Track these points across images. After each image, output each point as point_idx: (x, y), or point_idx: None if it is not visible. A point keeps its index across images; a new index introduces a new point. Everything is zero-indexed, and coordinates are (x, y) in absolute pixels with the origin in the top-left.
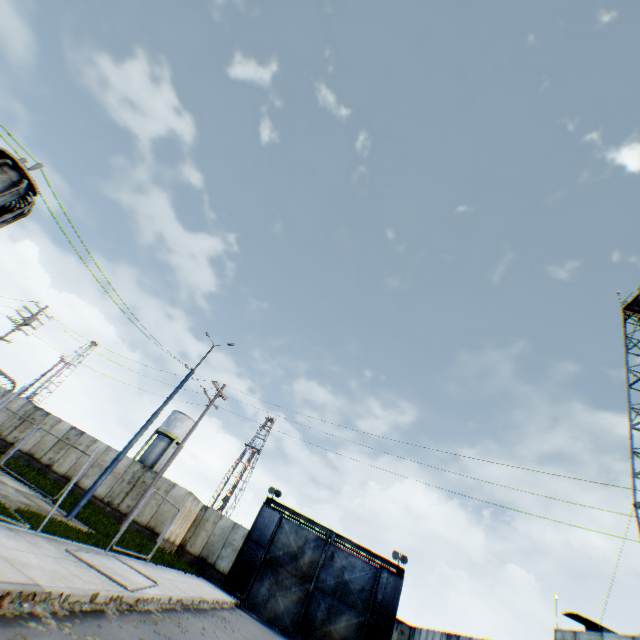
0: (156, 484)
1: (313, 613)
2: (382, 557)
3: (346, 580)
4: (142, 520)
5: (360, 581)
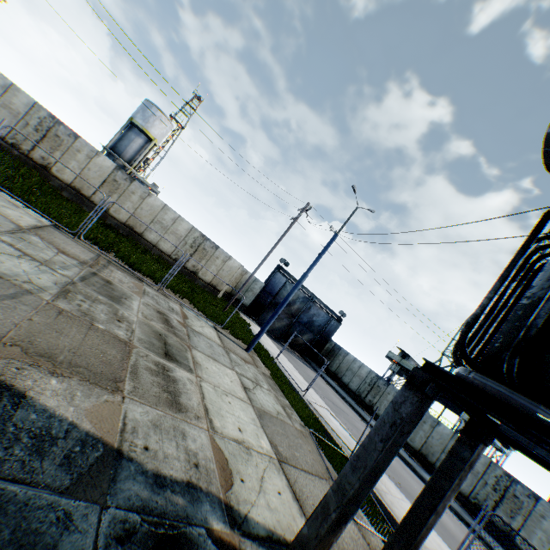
0: (215, 253)
1: (292, 332)
2: (334, 312)
3: (313, 321)
4: (206, 279)
5: (320, 322)
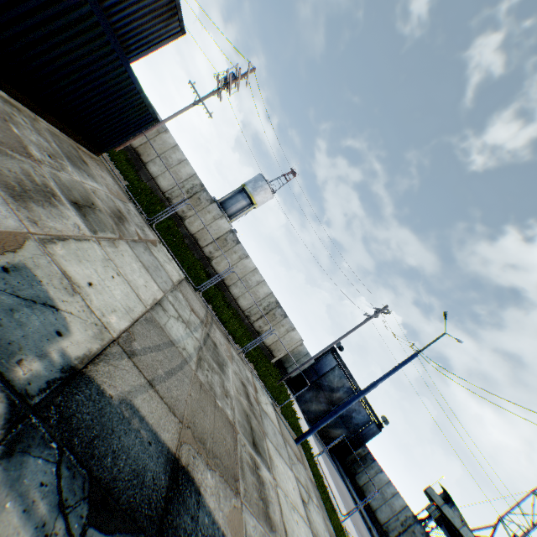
0: (282, 321)
1: None
2: (376, 415)
3: (352, 416)
4: (266, 342)
5: (358, 420)
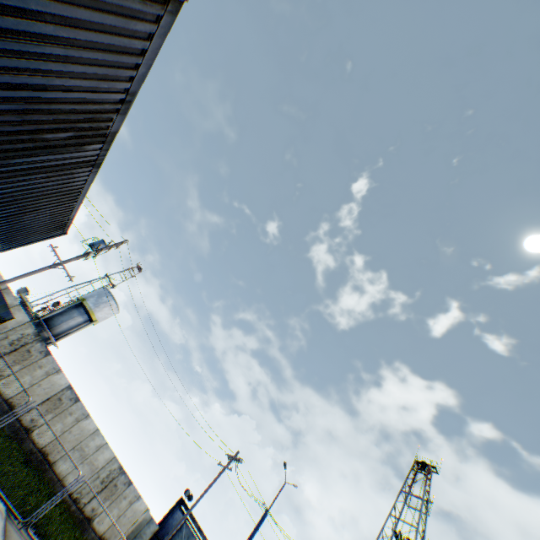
0: (125, 491)
1: None
2: None
3: None
4: (100, 528)
5: None
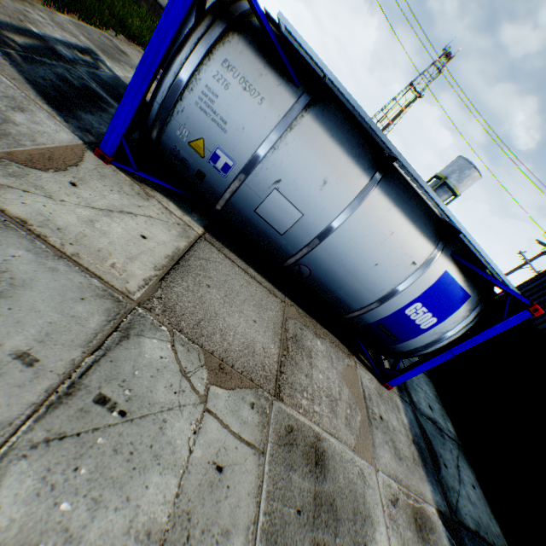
0: None
1: None
2: None
3: None
4: None
5: None
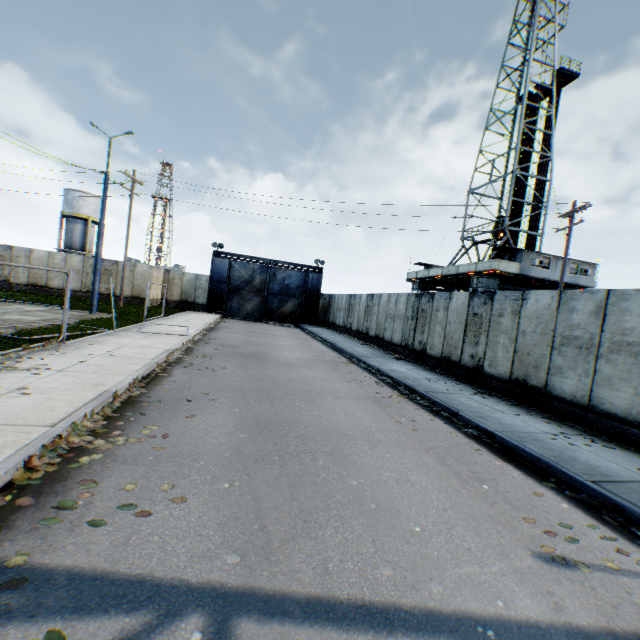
0: (119, 269)
1: (271, 307)
2: (308, 266)
3: (287, 285)
4: (126, 295)
5: (296, 283)
